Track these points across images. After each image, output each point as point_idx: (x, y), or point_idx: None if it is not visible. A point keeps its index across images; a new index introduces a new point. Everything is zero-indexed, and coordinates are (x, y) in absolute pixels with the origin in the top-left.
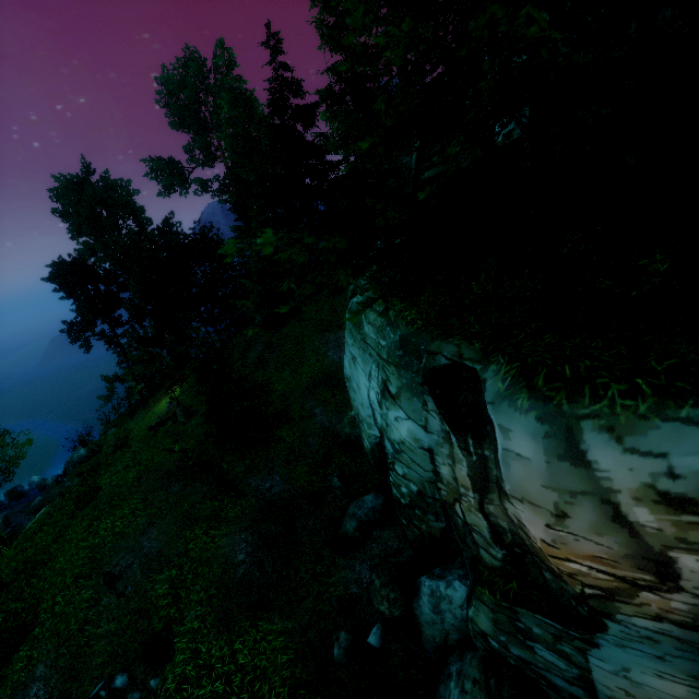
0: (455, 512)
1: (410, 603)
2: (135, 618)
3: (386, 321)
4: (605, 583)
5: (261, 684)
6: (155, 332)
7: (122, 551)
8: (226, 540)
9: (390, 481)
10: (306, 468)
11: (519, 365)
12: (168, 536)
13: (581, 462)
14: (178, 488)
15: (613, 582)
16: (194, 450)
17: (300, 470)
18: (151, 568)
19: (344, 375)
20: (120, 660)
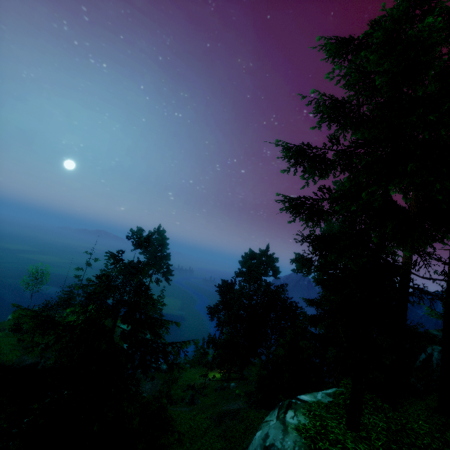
0: None
1: None
2: None
3: None
4: None
5: None
6: (228, 338)
7: None
8: None
9: None
10: None
11: None
12: None
13: None
14: None
15: None
16: None
17: None
18: None
19: None
20: None
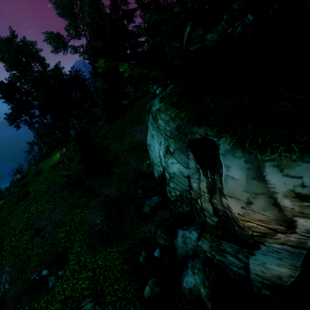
0: (197, 203)
1: (172, 240)
2: (50, 247)
3: (170, 118)
4: (263, 230)
5: (108, 272)
6: (52, 121)
7: (42, 219)
8: (91, 214)
9: (166, 190)
10: (126, 185)
11: (237, 137)
12: (64, 213)
13: (262, 180)
14: (67, 193)
15: (266, 230)
16: (75, 176)
17: (124, 186)
18: (56, 226)
19: (147, 143)
20: (44, 264)
